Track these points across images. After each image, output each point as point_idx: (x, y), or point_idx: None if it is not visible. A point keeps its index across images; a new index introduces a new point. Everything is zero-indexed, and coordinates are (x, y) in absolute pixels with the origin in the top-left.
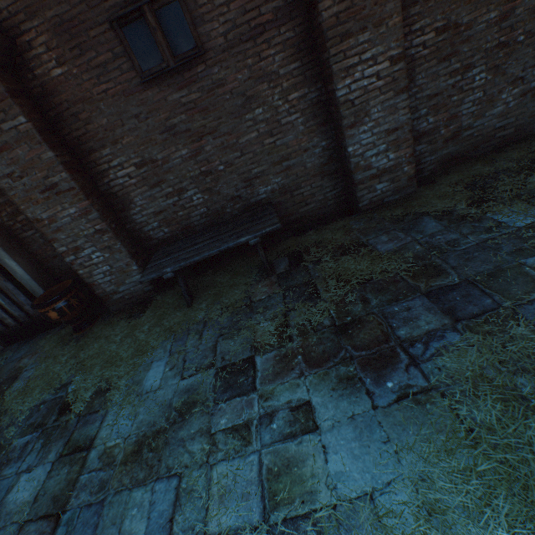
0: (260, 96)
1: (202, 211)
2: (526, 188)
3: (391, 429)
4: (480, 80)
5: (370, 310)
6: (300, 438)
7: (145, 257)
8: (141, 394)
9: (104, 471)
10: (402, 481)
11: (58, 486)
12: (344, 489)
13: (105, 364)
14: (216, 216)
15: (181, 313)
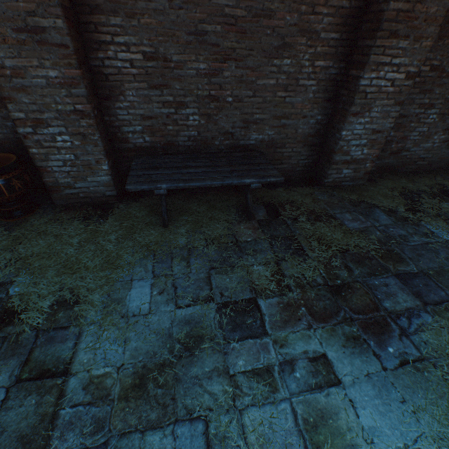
0: (295, 48)
1: (192, 133)
2: (442, 211)
3: (403, 390)
4: (431, 119)
5: (355, 278)
6: (326, 390)
7: (114, 159)
8: (127, 316)
9: (96, 407)
10: (426, 439)
11: (26, 422)
12: (381, 444)
13: (63, 270)
14: (203, 144)
15: (157, 232)
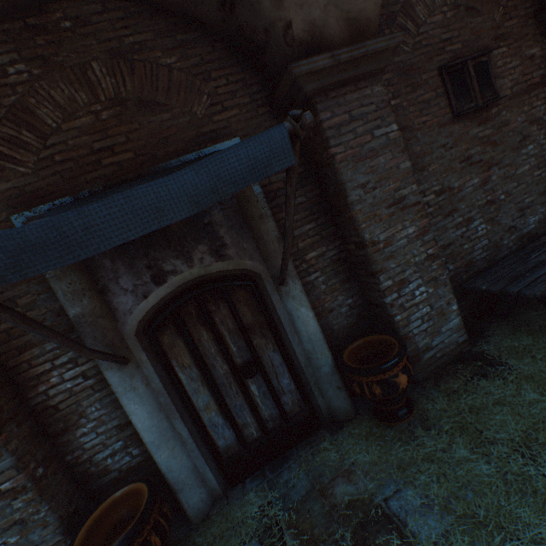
0: (530, 135)
1: (483, 243)
2: None
3: None
4: None
5: None
6: None
7: None
8: None
9: None
10: None
11: None
12: None
13: None
14: (494, 248)
15: None
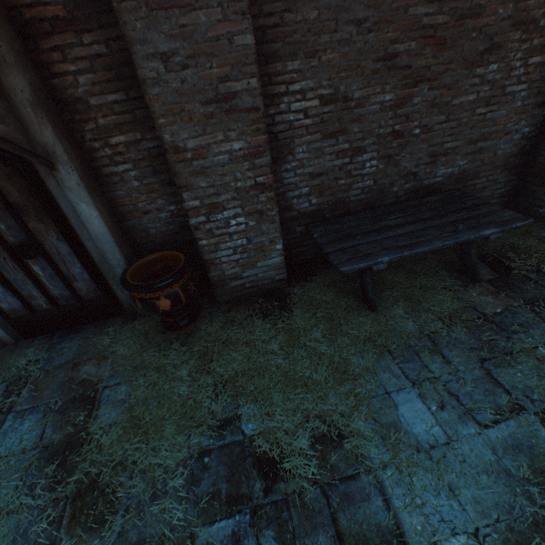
0: (504, 47)
1: (367, 183)
2: None
3: None
4: None
5: None
6: None
7: None
8: (422, 448)
9: None
10: None
11: None
12: None
13: (290, 390)
14: (379, 193)
15: (369, 319)
